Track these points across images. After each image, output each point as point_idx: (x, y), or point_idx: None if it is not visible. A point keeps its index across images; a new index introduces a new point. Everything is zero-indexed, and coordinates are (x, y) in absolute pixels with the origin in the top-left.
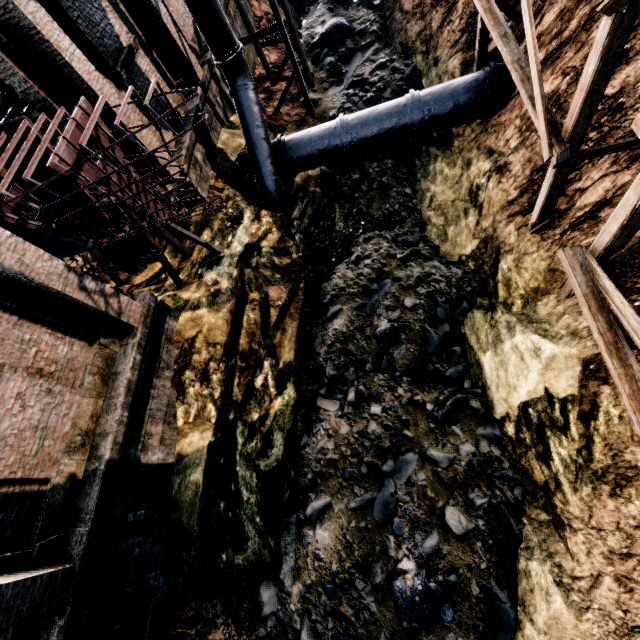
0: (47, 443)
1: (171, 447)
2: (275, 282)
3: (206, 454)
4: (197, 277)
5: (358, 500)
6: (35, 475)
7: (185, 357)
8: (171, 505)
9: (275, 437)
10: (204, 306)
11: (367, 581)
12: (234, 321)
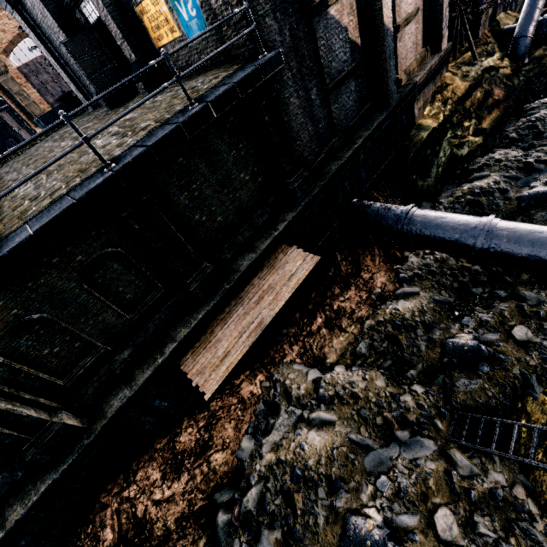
0: (404, 60)
1: (418, 118)
2: (499, 87)
3: (431, 130)
4: (457, 68)
5: (510, 174)
6: (398, 66)
7: (441, 89)
8: (408, 138)
9: (464, 147)
10: (458, 77)
11: (501, 196)
12: (468, 91)
